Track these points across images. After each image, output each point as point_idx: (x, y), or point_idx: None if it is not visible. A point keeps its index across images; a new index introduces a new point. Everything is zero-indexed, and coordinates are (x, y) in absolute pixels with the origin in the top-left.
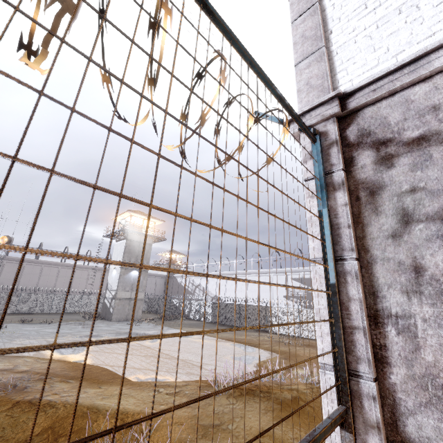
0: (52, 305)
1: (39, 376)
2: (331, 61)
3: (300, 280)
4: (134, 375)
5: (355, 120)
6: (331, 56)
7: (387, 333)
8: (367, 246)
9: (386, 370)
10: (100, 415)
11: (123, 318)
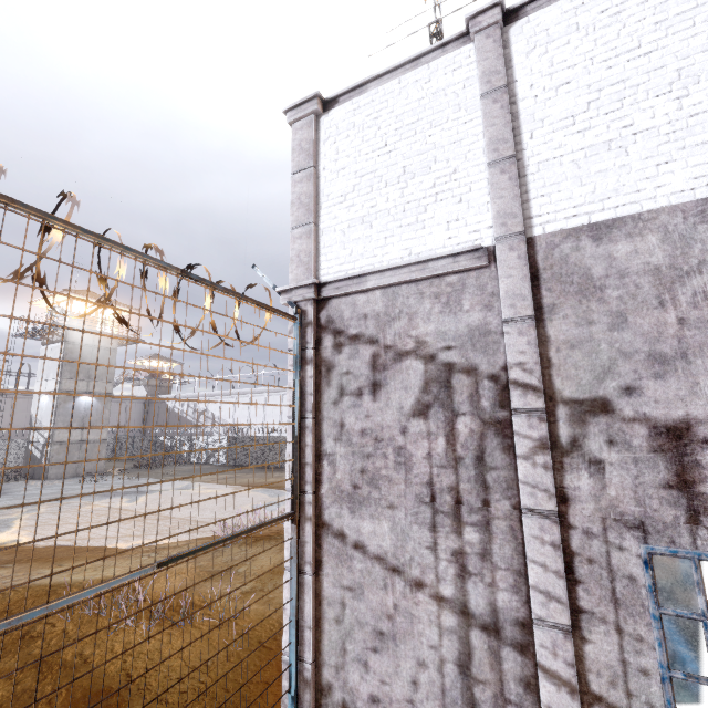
0: None
1: None
2: (318, 240)
3: None
4: (110, 545)
5: (326, 307)
6: (318, 234)
7: (324, 465)
8: (321, 408)
9: (320, 487)
10: (73, 589)
11: (70, 473)
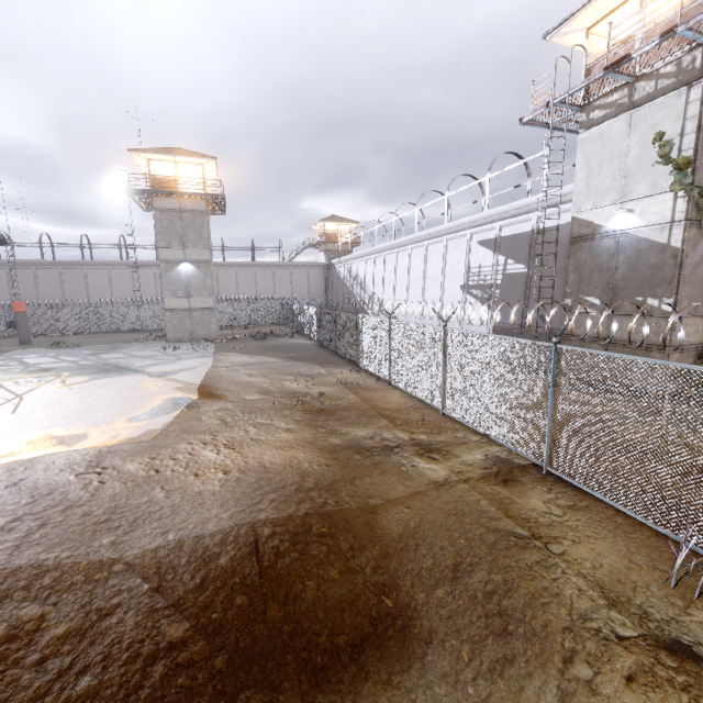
0: (142, 321)
1: None
2: None
3: (492, 245)
4: None
5: None
6: None
7: None
8: None
9: None
10: None
11: (186, 338)
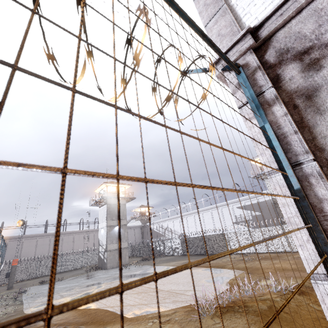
0: (62, 266)
1: (56, 327)
2: (234, 12)
3: (243, 207)
4: (131, 311)
5: (270, 45)
6: (232, 9)
7: None
8: (321, 145)
9: None
10: None
11: (115, 265)
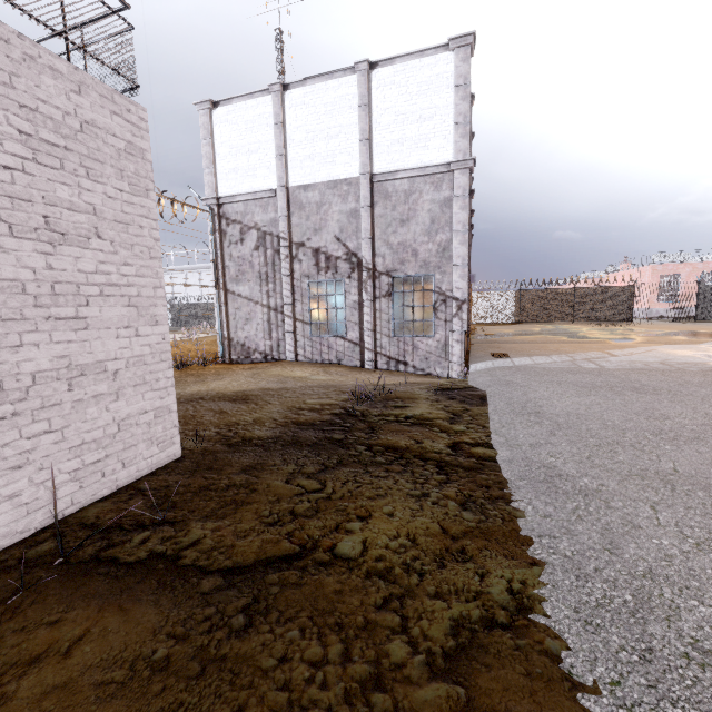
0: None
1: None
2: (217, 177)
3: None
4: None
5: (222, 208)
6: (216, 174)
7: (226, 270)
8: (224, 249)
9: (225, 278)
10: None
11: None
